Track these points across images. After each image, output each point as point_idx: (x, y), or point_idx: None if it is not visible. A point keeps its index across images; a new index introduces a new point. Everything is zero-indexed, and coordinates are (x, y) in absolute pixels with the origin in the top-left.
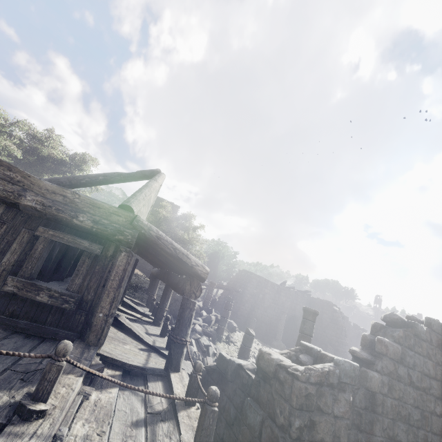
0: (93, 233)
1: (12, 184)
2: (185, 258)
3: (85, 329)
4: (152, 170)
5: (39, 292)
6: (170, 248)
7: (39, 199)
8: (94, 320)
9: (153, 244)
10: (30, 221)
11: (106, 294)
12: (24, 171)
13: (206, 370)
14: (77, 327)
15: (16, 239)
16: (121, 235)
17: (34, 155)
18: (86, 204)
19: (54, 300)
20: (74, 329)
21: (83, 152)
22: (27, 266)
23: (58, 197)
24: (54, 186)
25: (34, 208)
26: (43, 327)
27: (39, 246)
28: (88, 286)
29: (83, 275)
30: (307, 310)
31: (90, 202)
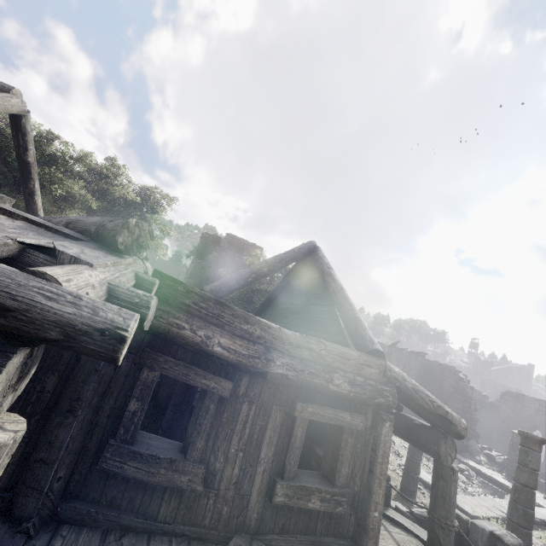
0: (349, 399)
1: (253, 343)
2: (454, 419)
3: (360, 534)
4: (308, 244)
5: (309, 497)
6: (428, 402)
7: (288, 362)
8: (370, 522)
9: (408, 399)
10: (278, 393)
11: (378, 484)
12: (262, 321)
13: (415, 518)
14: (348, 531)
15: (268, 423)
16: (382, 398)
17: (98, 197)
18: (334, 356)
19: (327, 503)
20: (345, 534)
21: (152, 187)
22: (289, 462)
23: (304, 353)
24: (297, 337)
25: (285, 376)
26: (318, 541)
27: (298, 430)
28: (353, 473)
29: (349, 461)
30: (531, 437)
31: (338, 352)
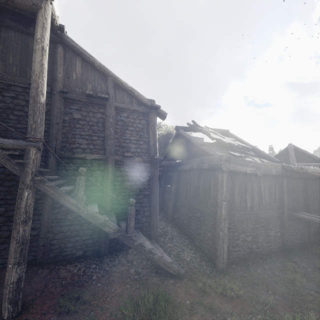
0: None
1: None
2: None
3: None
4: (292, 145)
5: None
6: None
7: None
8: None
9: None
10: None
11: None
12: None
13: None
14: None
15: None
16: None
17: None
18: None
19: None
20: None
21: None
22: None
23: None
24: None
25: None
26: None
27: None
28: None
29: None
30: None
31: None
